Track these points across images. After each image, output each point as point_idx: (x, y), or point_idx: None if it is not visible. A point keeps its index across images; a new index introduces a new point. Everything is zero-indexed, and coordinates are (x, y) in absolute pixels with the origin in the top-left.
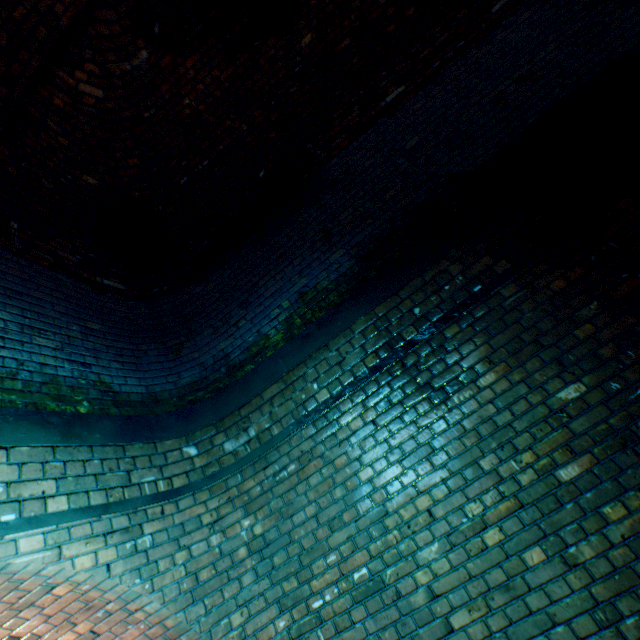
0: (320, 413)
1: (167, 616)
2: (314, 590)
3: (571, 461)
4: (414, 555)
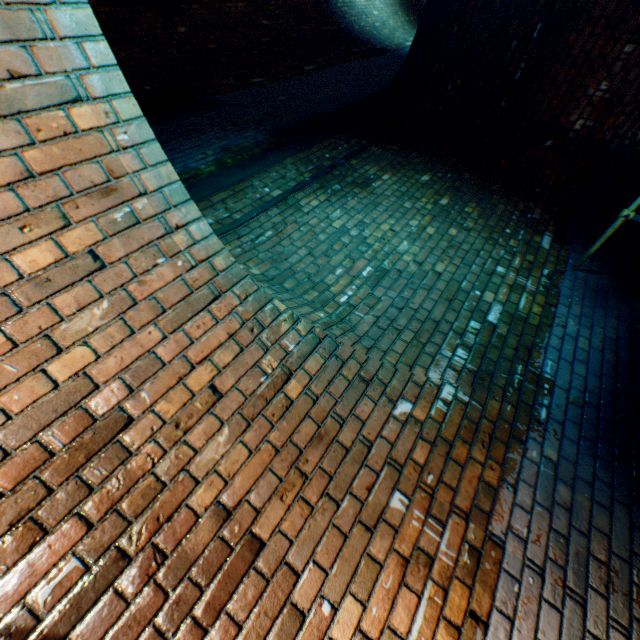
0: (280, 202)
1: (217, 252)
2: (336, 293)
3: (442, 198)
4: (396, 250)
